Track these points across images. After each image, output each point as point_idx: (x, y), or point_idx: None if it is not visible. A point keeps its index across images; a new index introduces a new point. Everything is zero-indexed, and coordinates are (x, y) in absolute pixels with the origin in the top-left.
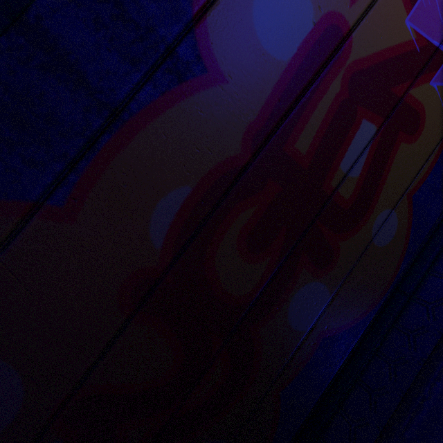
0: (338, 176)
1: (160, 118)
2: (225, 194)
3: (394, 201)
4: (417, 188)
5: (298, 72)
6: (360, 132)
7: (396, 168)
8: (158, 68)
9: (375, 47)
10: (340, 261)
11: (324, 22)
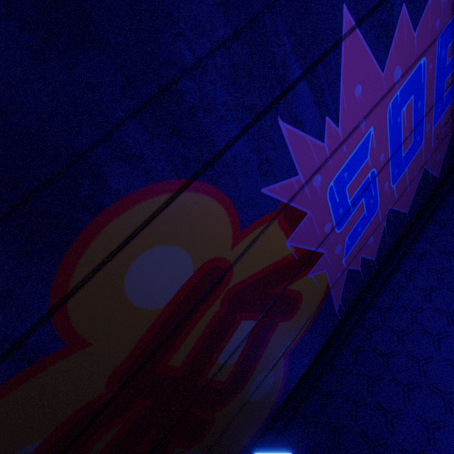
0: (214, 368)
1: (1, 401)
2: (84, 430)
3: (271, 364)
4: (294, 347)
5: (175, 310)
6: (239, 330)
7: (274, 341)
8: (1, 362)
9: (256, 269)
10: (214, 426)
11: (204, 268)
